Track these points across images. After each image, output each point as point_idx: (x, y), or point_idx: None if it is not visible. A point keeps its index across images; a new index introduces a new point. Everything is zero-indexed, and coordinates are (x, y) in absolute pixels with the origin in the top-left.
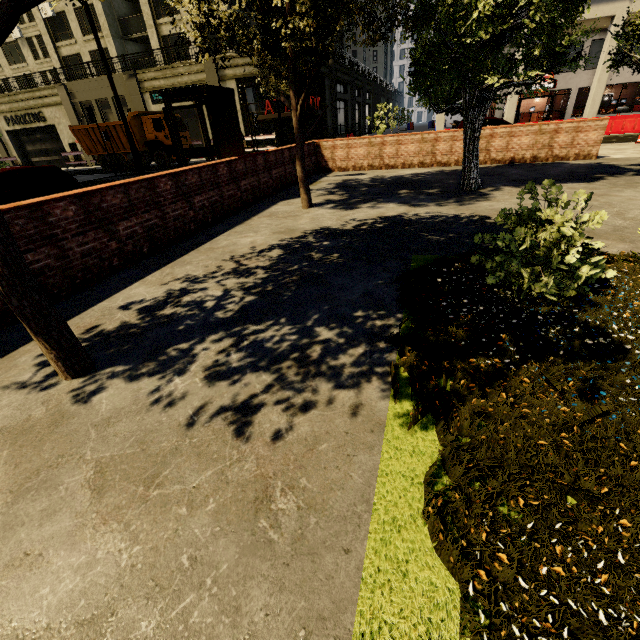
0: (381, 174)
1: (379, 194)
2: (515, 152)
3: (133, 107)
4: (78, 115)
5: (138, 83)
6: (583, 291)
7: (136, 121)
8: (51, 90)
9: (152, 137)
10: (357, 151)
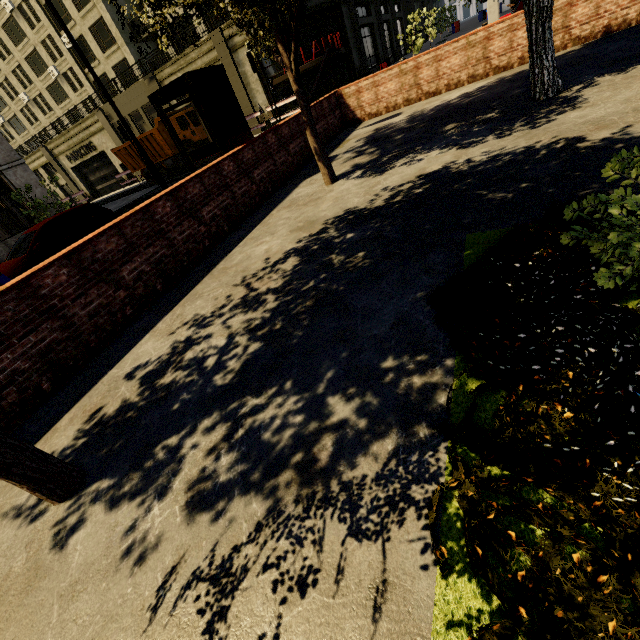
0: (420, 108)
1: (418, 140)
2: (610, 16)
3: None
4: (119, 135)
5: (159, 84)
6: None
7: (163, 126)
8: (92, 118)
9: (181, 137)
10: (387, 87)
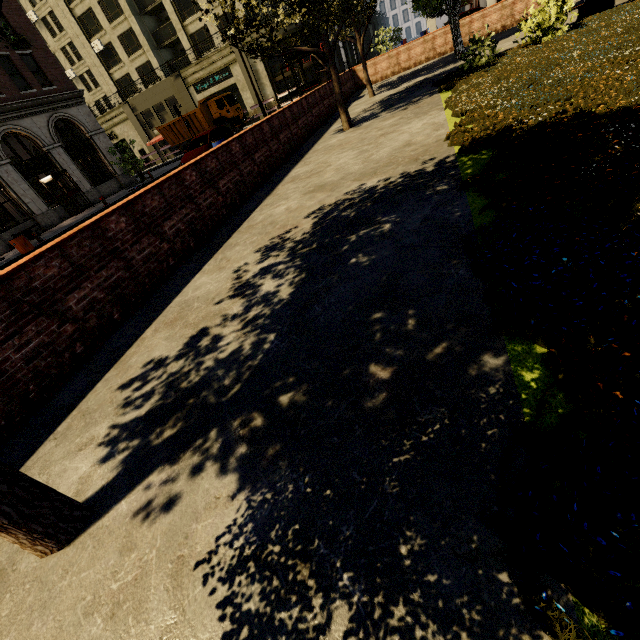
0: (402, 74)
1: (408, 79)
2: (489, 28)
3: (182, 102)
4: (141, 124)
5: (183, 81)
6: (495, 59)
7: (203, 107)
8: (117, 110)
9: (217, 115)
10: (381, 66)
